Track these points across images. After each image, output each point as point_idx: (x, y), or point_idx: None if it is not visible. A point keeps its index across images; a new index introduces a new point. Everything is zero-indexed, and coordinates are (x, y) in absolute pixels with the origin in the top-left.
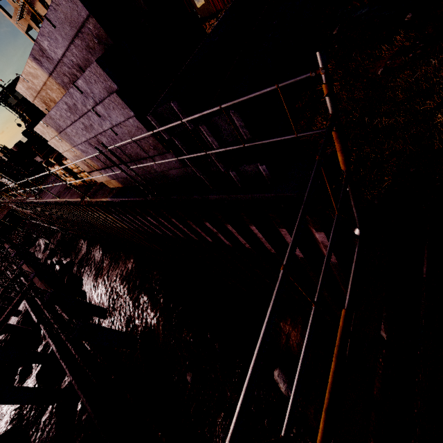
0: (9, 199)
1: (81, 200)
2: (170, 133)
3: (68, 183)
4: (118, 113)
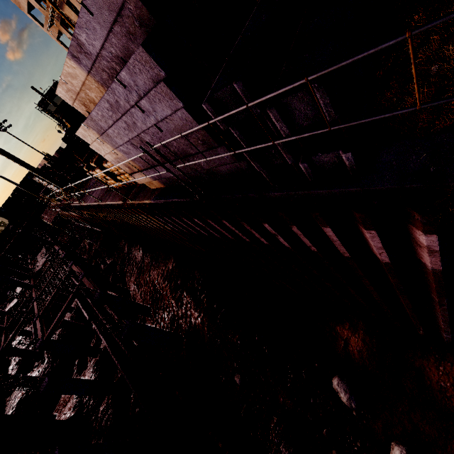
0: (55, 204)
1: (123, 203)
2: (228, 122)
3: (111, 186)
4: (165, 105)
